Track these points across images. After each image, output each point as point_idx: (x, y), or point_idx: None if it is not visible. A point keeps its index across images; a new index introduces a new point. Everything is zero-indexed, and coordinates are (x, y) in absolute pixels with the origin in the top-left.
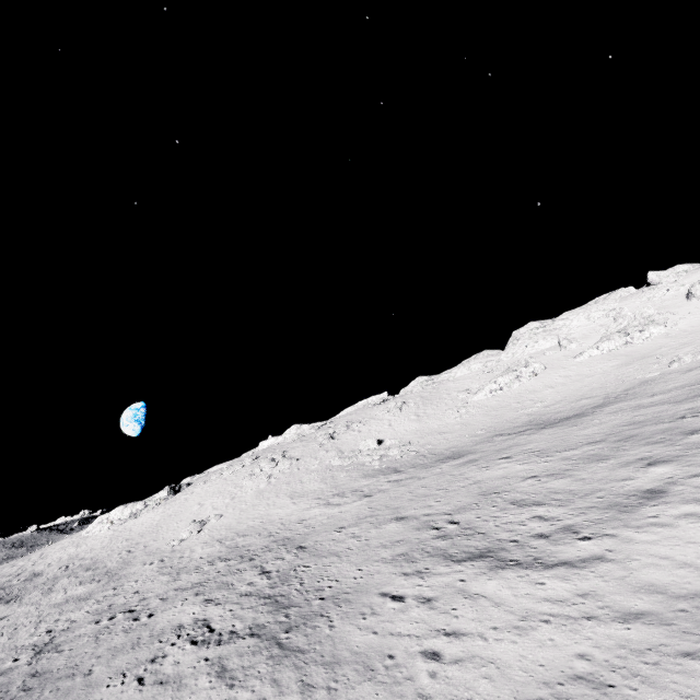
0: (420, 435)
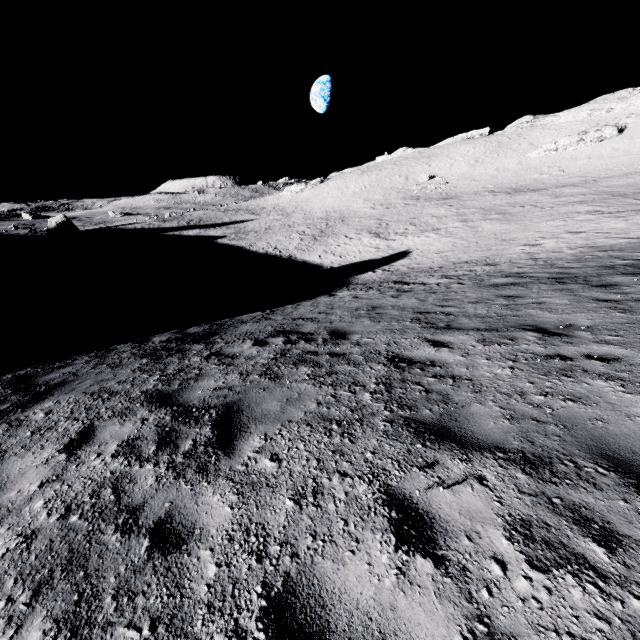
0: (459, 179)
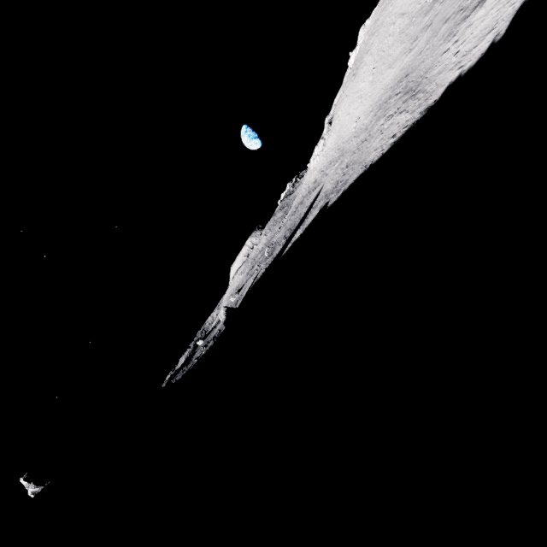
0: None
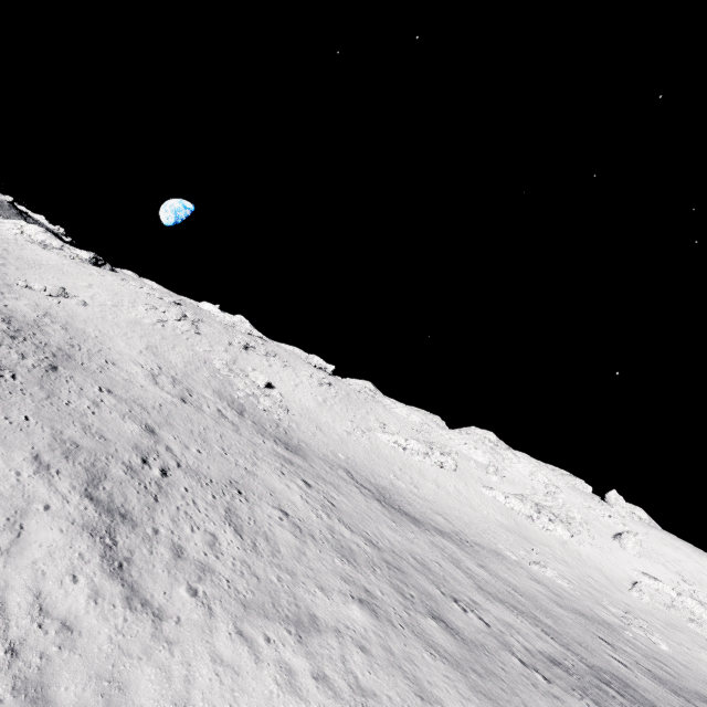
0: (303, 413)
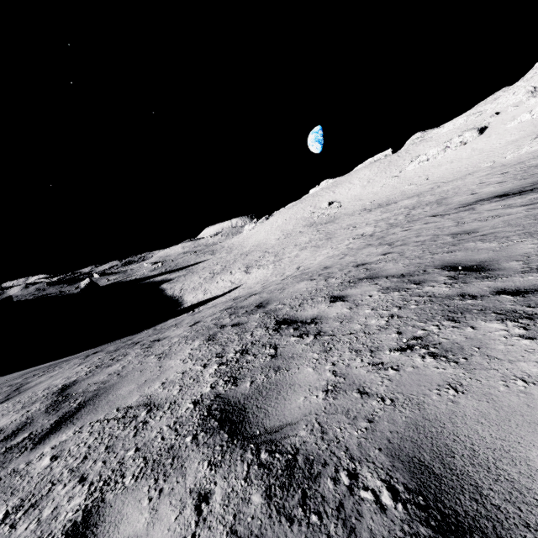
0: (350, 201)
